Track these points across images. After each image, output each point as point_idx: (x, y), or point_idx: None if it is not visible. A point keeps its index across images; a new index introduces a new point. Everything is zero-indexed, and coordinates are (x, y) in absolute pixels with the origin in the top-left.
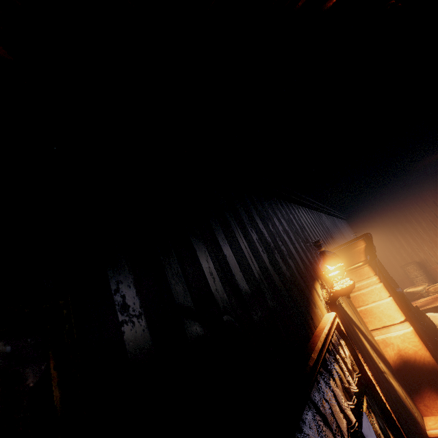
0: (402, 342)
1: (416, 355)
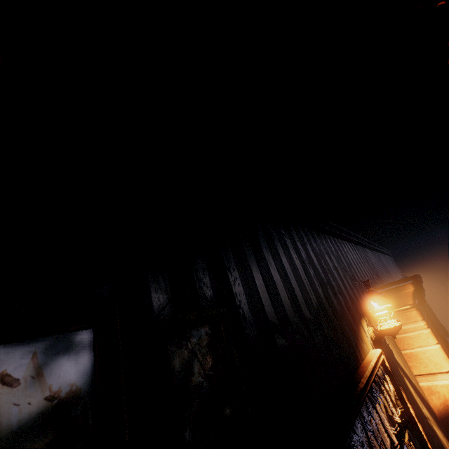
0: None
1: None
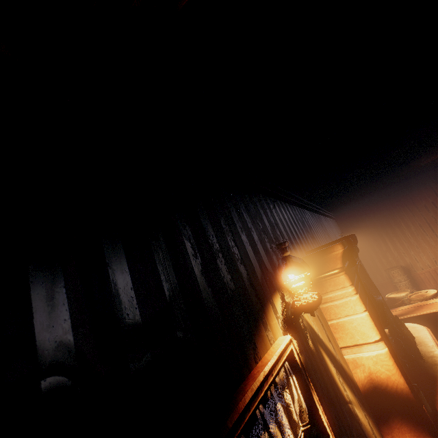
0: (375, 364)
1: (388, 381)
